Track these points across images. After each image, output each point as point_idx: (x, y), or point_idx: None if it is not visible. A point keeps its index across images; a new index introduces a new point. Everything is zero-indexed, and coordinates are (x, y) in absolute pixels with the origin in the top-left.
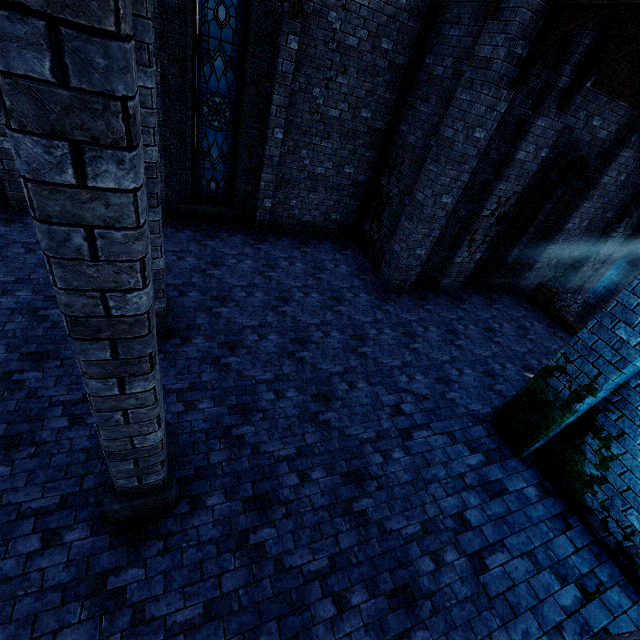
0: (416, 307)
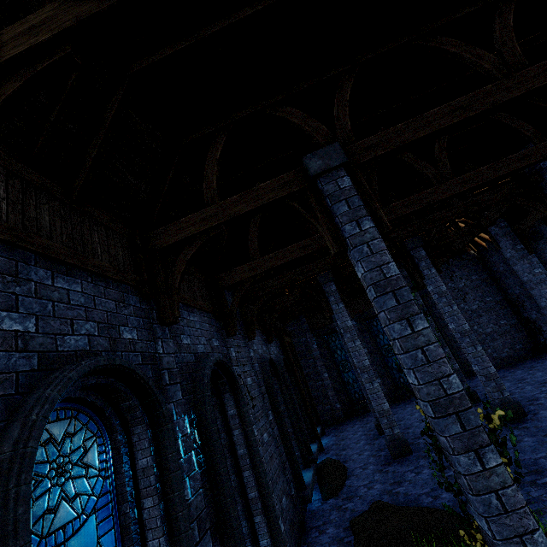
0: None
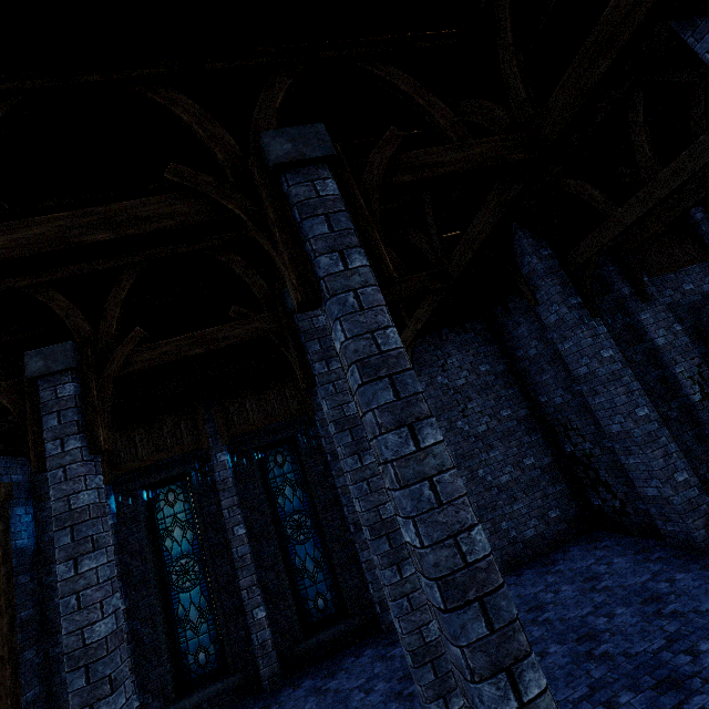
0: None
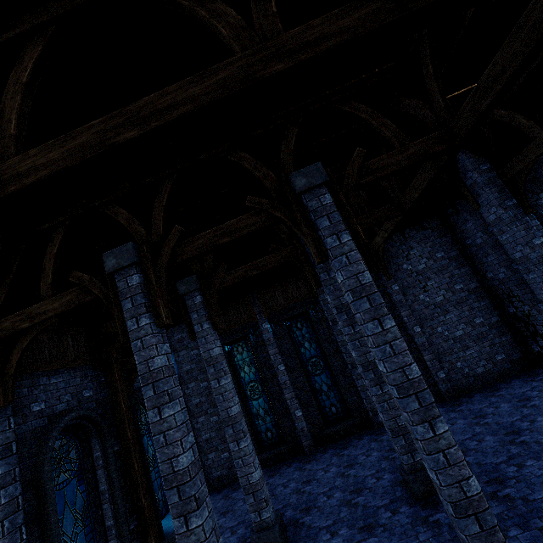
0: None
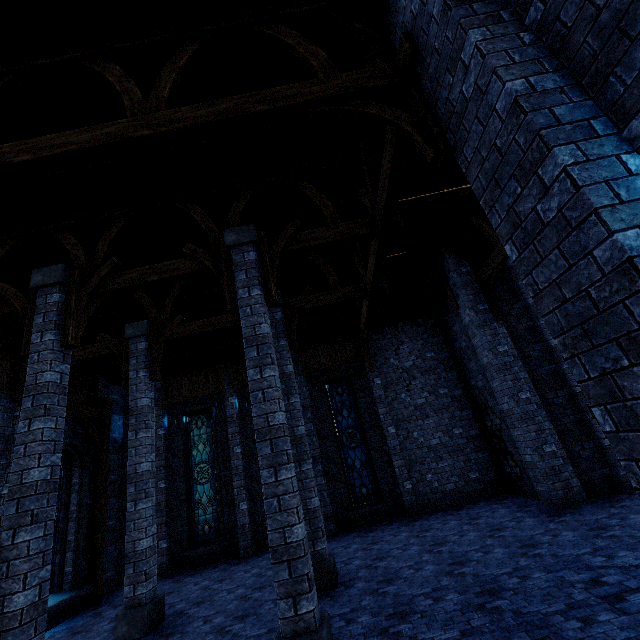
0: (602, 508)
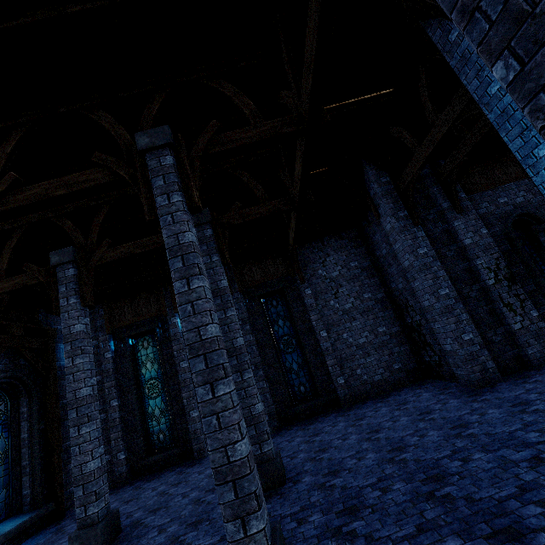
0: (518, 385)
